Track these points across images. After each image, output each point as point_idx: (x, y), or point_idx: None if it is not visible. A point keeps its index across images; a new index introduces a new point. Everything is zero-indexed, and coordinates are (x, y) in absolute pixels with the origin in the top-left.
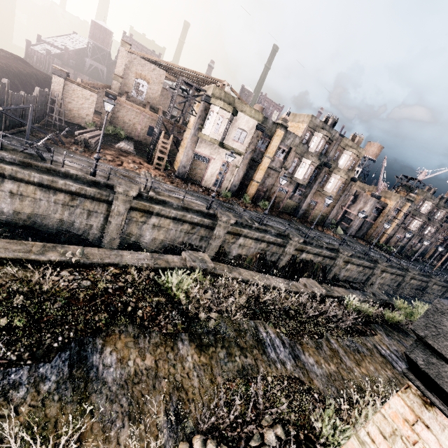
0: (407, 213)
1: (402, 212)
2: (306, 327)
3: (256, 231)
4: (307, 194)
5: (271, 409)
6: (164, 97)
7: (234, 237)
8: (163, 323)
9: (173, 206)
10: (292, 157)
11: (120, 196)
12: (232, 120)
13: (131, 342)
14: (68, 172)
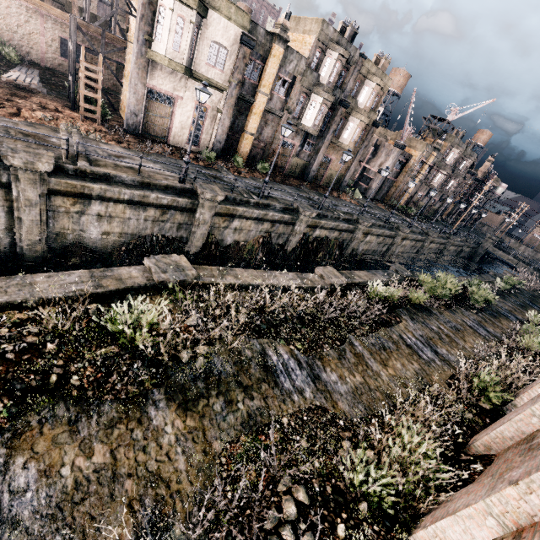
0: (431, 165)
1: (426, 165)
2: (325, 334)
3: (255, 208)
4: (319, 148)
5: (289, 470)
6: None
7: (227, 220)
8: (119, 385)
9: (125, 183)
10: (297, 92)
11: (21, 173)
12: (199, 25)
13: (64, 434)
14: None
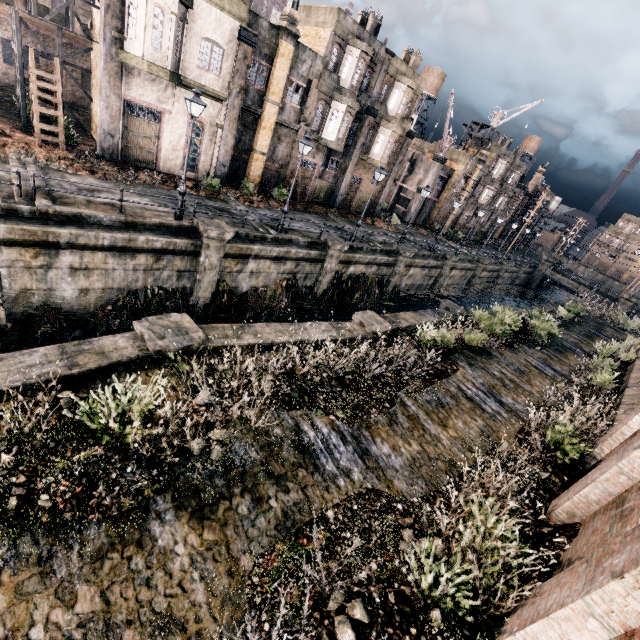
0: (477, 180)
1: (471, 180)
2: (371, 396)
3: (274, 244)
4: (346, 167)
5: (341, 582)
6: None
7: (240, 262)
8: (109, 498)
9: (104, 224)
10: (314, 99)
11: None
12: (184, 17)
13: (32, 579)
14: None
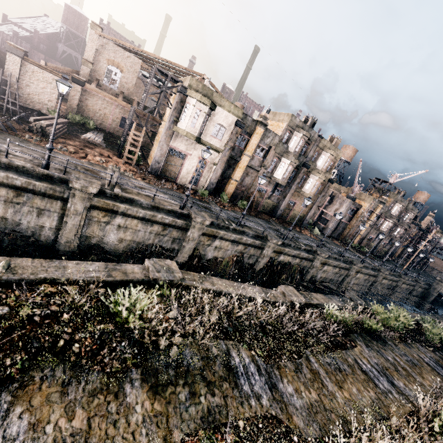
0: (379, 214)
1: (374, 213)
2: (284, 346)
3: (233, 232)
4: (286, 194)
5: None
6: (141, 89)
7: (210, 239)
8: (107, 358)
9: (142, 205)
10: (271, 156)
11: (78, 193)
12: (209, 114)
13: (56, 393)
14: (12, 163)
